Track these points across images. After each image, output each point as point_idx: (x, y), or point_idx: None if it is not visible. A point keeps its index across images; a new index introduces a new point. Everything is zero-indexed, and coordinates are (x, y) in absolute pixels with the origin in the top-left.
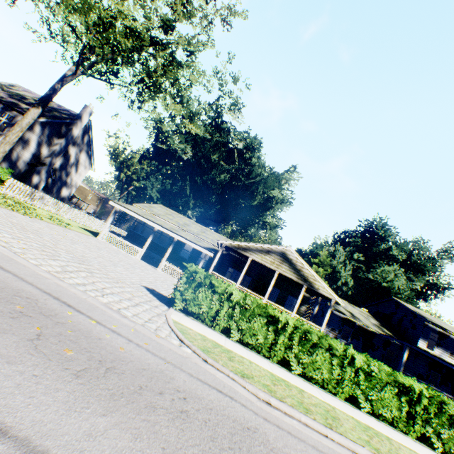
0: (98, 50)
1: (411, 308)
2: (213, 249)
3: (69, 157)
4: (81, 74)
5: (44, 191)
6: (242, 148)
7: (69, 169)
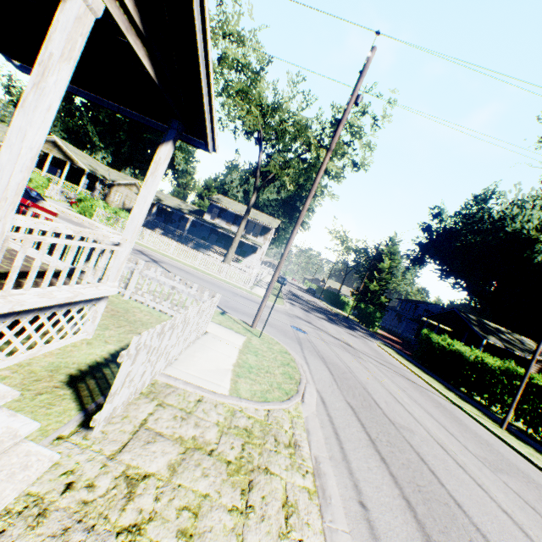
0: None
1: (217, 197)
2: None
3: None
4: None
5: None
6: None
7: None
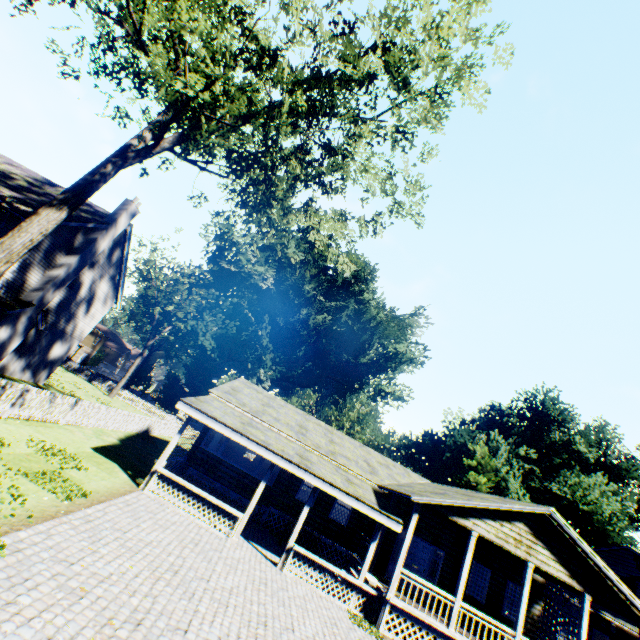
0: (229, 104)
1: None
2: (380, 498)
3: (78, 288)
4: (166, 147)
5: (15, 352)
6: (349, 277)
7: (73, 309)
